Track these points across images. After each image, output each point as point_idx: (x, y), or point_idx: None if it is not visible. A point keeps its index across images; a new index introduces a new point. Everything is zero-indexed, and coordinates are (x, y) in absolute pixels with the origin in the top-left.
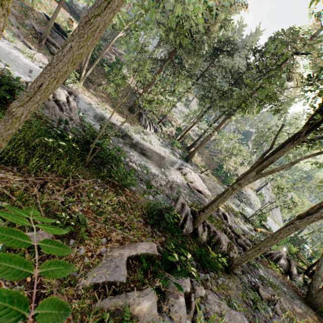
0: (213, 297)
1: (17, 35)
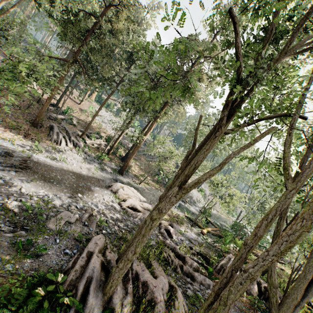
0: None
1: None
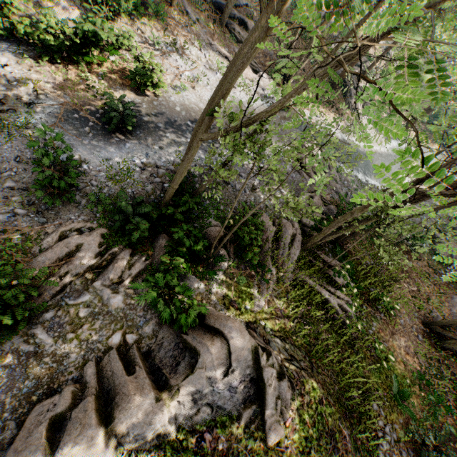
0: None
1: (206, 42)
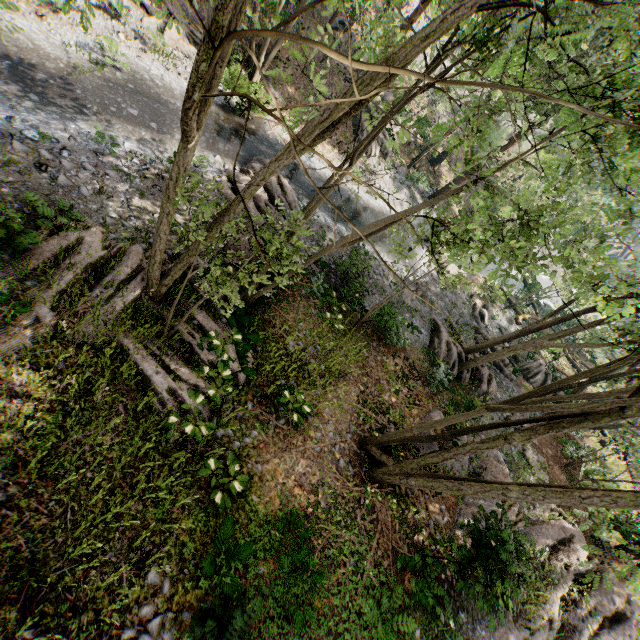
0: (477, 439)
1: None
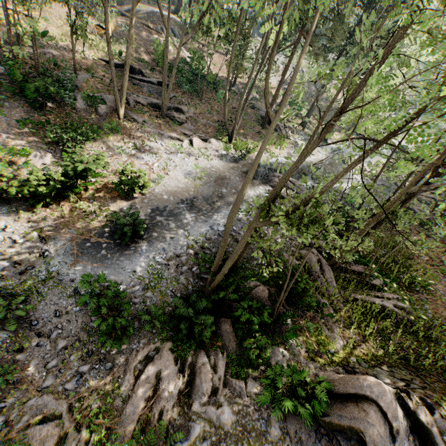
0: None
1: (158, 134)
